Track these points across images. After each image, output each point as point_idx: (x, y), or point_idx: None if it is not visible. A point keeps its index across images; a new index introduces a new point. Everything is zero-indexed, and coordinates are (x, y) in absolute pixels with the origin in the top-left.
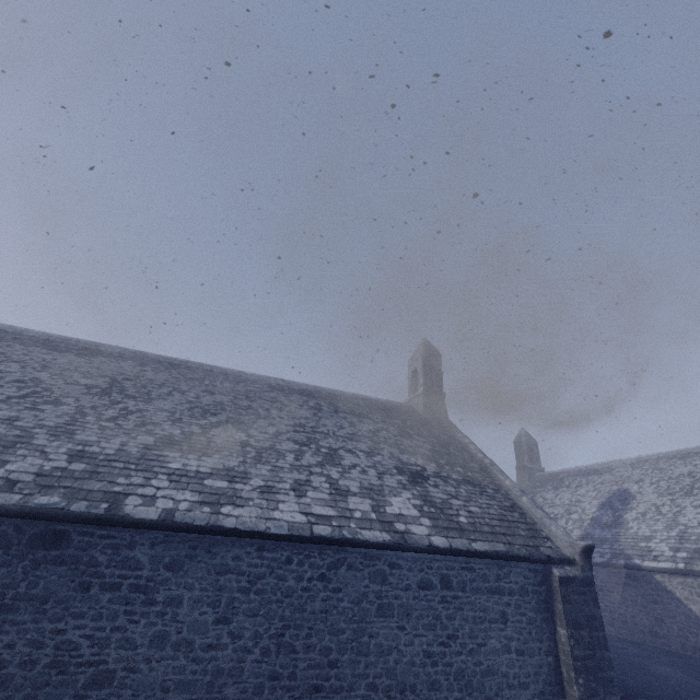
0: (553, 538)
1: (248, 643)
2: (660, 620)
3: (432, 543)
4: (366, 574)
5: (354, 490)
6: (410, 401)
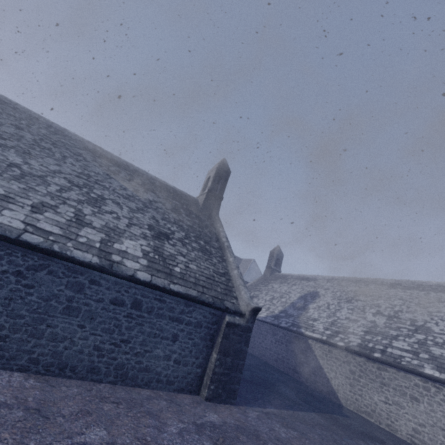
0: (239, 298)
1: None
2: (301, 364)
3: (135, 275)
4: (65, 282)
5: (96, 225)
6: (198, 197)
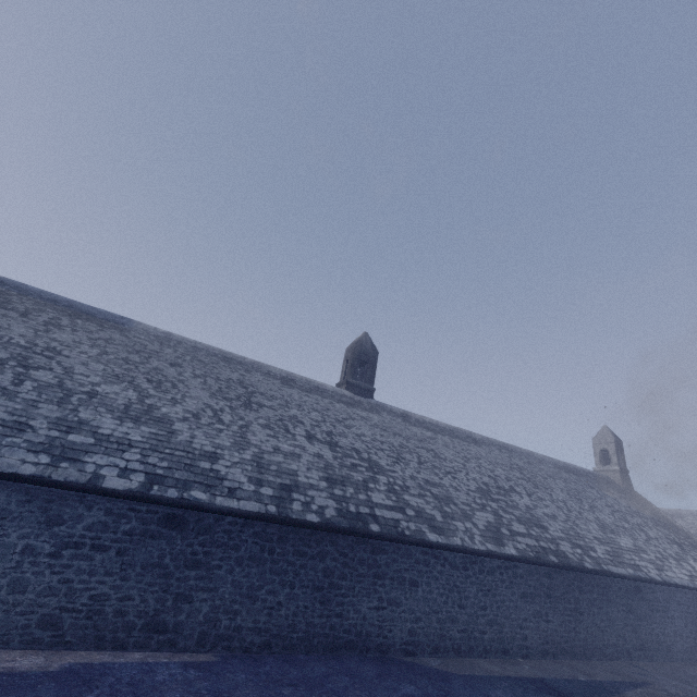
0: None
1: (694, 635)
2: None
3: None
4: None
5: (676, 557)
6: (602, 472)
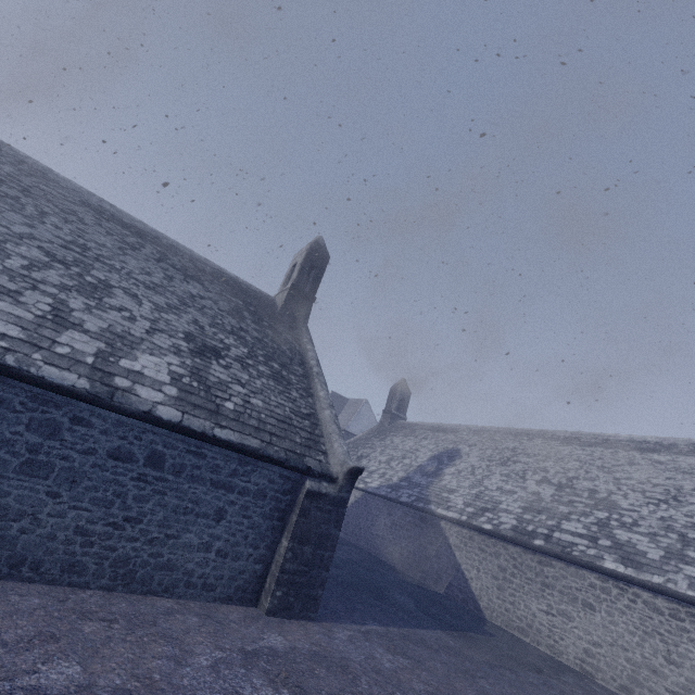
0: (330, 454)
1: None
2: (428, 558)
3: (154, 411)
4: (26, 419)
5: (90, 328)
6: (277, 296)
